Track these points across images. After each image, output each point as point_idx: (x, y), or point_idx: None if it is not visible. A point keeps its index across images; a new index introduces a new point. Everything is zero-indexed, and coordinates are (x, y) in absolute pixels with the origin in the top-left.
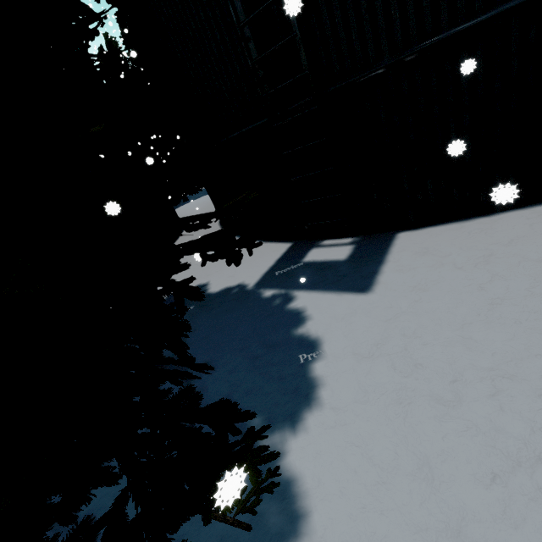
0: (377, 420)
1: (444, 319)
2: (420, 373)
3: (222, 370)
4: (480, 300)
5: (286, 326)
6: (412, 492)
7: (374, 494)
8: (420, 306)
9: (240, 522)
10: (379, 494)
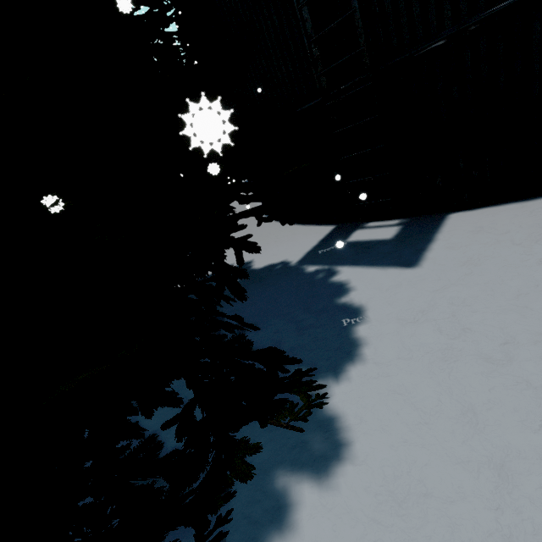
0: (420, 374)
1: (497, 290)
2: (468, 336)
3: (267, 331)
4: (539, 273)
5: (329, 296)
6: (454, 432)
7: (416, 432)
8: (471, 278)
9: (293, 427)
10: (421, 432)
